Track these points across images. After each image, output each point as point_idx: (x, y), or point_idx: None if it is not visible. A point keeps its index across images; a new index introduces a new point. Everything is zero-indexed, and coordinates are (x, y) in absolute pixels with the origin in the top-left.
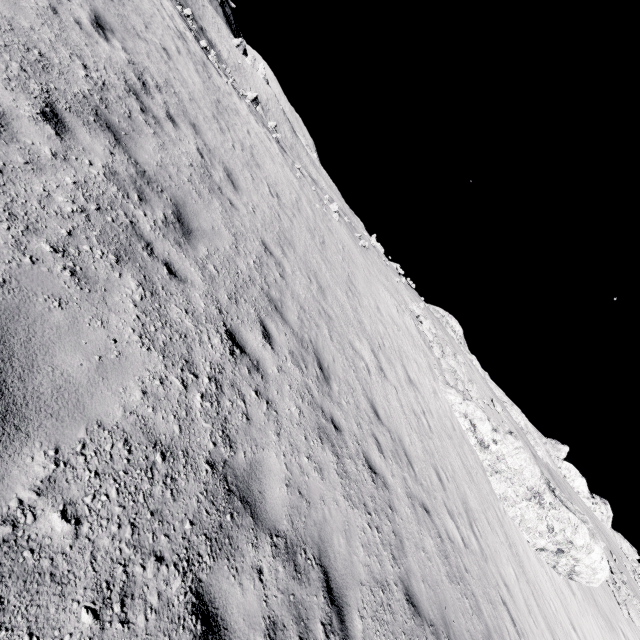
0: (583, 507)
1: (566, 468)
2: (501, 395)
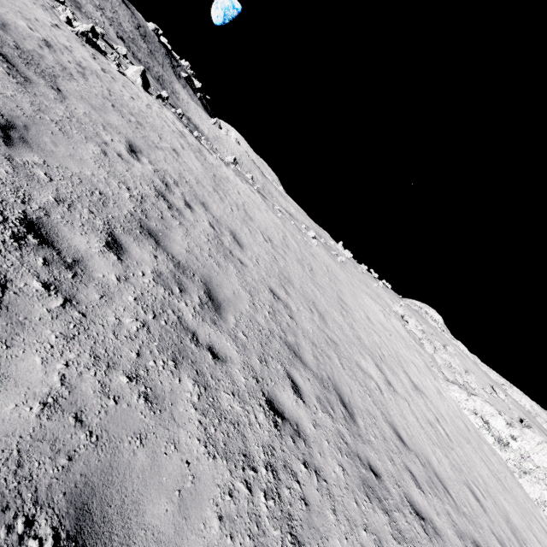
0: None
1: None
2: (497, 378)
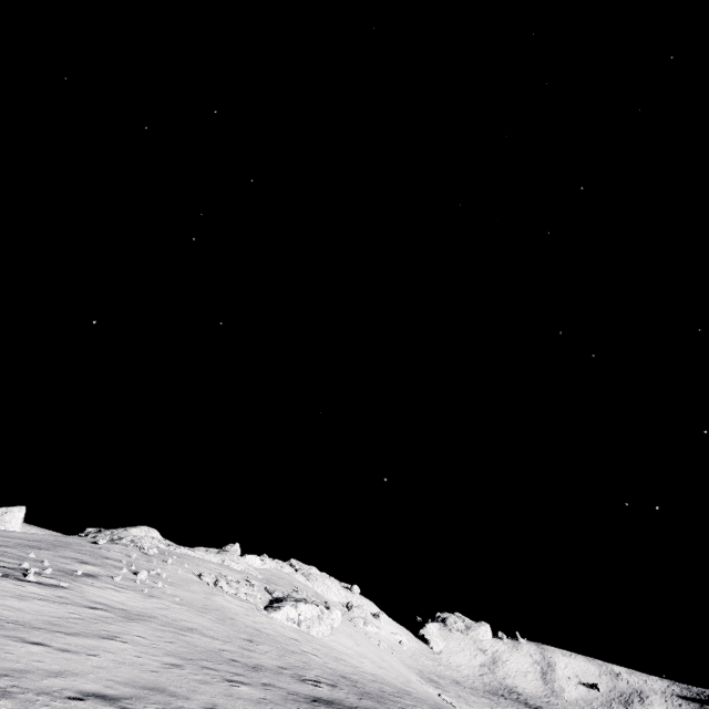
0: (272, 575)
1: (250, 559)
2: (217, 559)
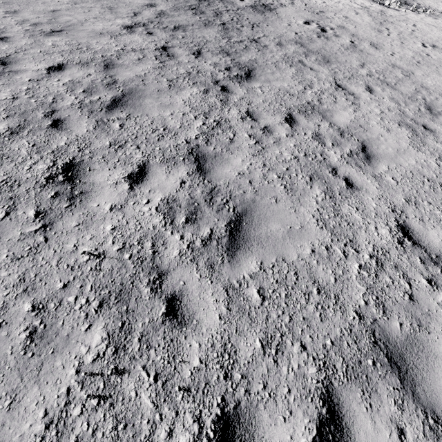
0: None
1: None
2: None
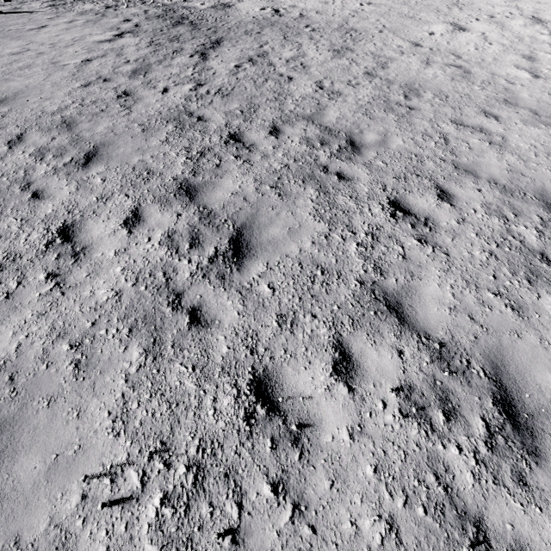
0: None
1: None
2: None
